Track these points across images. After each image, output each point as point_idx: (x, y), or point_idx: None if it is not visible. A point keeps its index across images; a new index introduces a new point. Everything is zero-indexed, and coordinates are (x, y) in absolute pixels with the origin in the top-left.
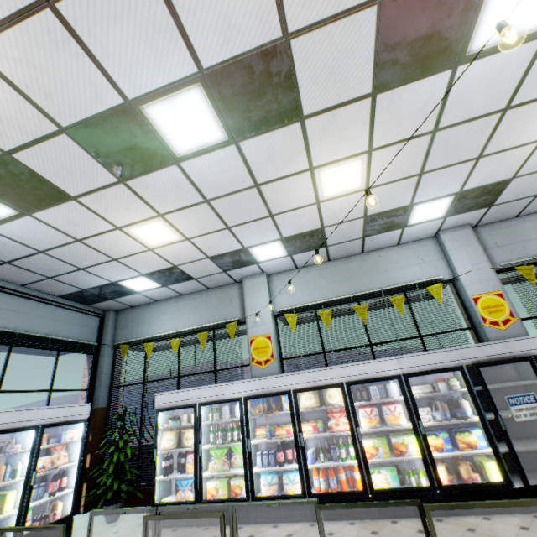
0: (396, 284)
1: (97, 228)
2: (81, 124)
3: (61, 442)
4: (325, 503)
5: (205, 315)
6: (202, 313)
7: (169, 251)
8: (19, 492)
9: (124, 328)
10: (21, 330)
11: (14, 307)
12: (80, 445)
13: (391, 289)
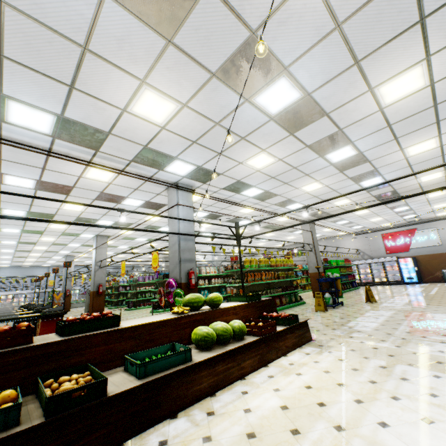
0: (36, 275)
1: None
2: None
3: None
4: None
5: None
6: None
7: None
8: None
9: None
10: None
11: None
12: None
13: (34, 276)
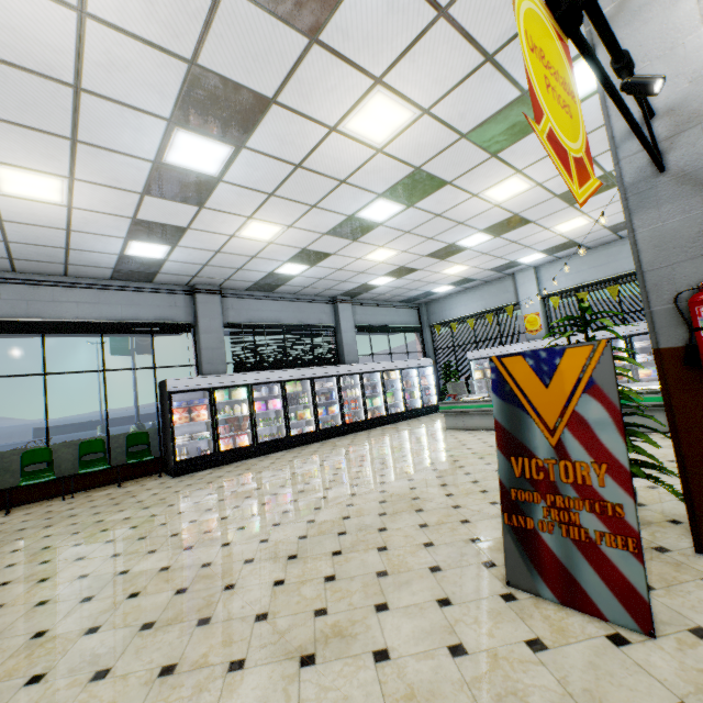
0: None
1: (427, 275)
2: (431, 253)
3: (425, 375)
4: None
5: (489, 302)
6: (486, 300)
7: (462, 273)
8: (417, 392)
9: (433, 314)
10: (389, 324)
11: (383, 313)
12: (432, 377)
13: None
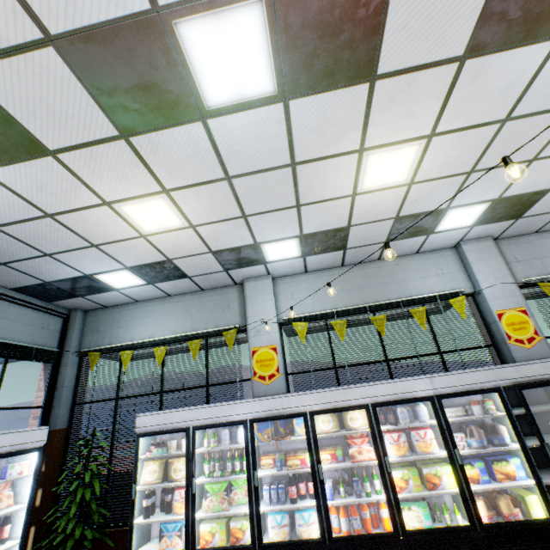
0: (415, 295)
1: (78, 201)
2: (80, 35)
3: (5, 479)
4: (348, 549)
5: (197, 321)
6: (193, 318)
7: (165, 240)
8: None
9: (94, 332)
10: None
11: None
12: (31, 482)
13: (409, 301)
